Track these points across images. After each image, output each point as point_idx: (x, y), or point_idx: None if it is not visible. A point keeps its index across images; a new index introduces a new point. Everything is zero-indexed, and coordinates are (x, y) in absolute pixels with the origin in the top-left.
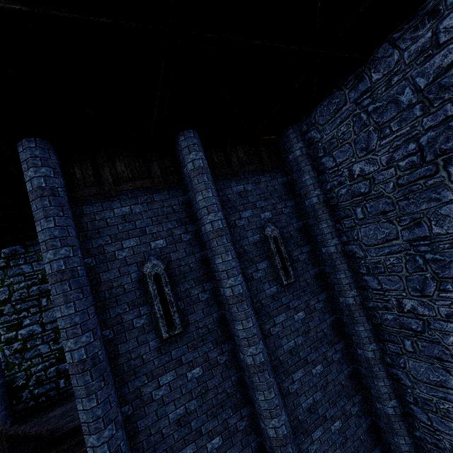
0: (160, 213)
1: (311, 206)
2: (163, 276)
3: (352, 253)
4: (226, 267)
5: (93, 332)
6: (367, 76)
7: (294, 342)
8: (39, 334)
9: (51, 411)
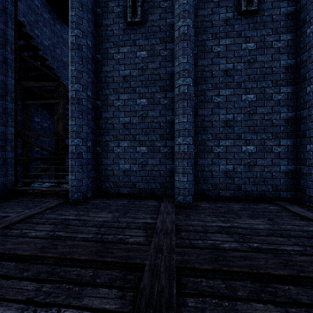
0: None
1: None
2: None
3: None
4: None
5: None
6: None
7: (233, 65)
8: None
9: None
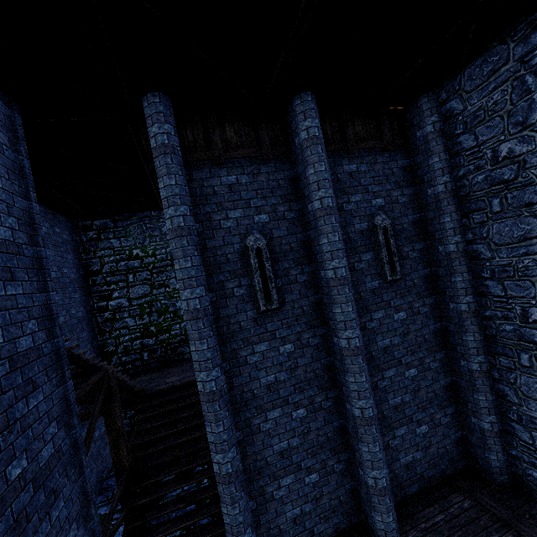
0: (265, 186)
1: (435, 195)
2: (264, 251)
3: (476, 253)
4: (331, 248)
5: (205, 288)
6: None
7: (390, 341)
8: (127, 308)
9: (137, 377)
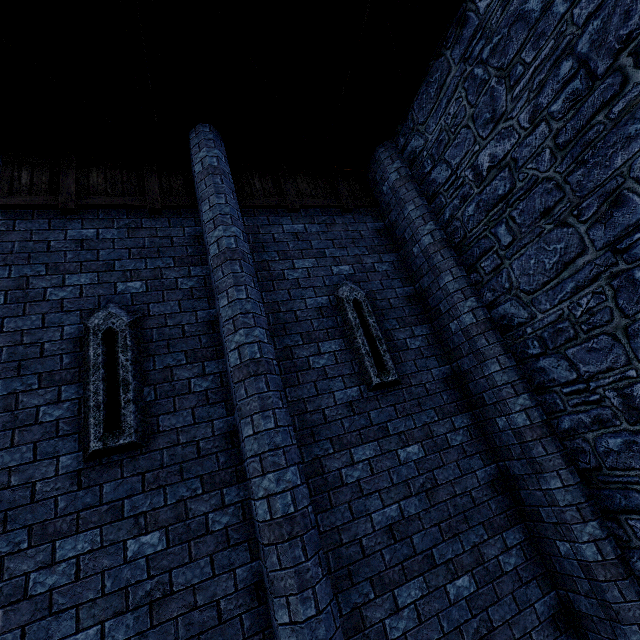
0: (147, 244)
1: (423, 252)
2: (122, 334)
3: (506, 319)
4: (232, 312)
5: None
6: (472, 11)
7: (399, 508)
8: None
9: None
